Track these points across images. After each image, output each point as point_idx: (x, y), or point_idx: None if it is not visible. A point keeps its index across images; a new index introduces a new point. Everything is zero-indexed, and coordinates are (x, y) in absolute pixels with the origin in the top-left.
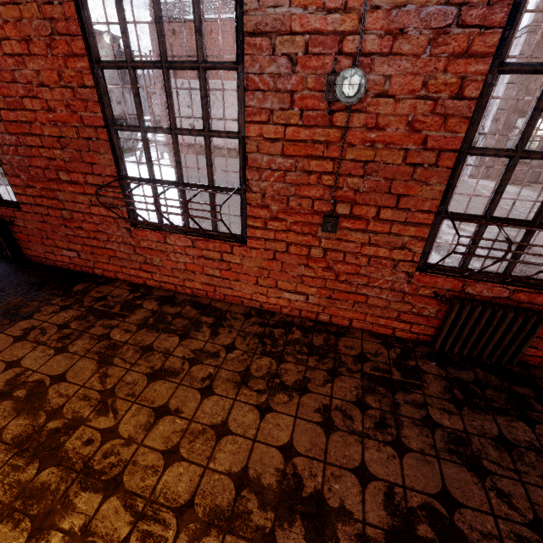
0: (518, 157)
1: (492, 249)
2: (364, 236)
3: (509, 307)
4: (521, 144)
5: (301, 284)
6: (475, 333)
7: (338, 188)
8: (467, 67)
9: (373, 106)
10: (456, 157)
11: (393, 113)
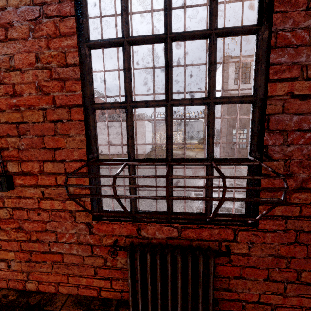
0: (130, 106)
1: (97, 185)
2: (38, 191)
3: (178, 248)
4: (127, 96)
5: (0, 250)
6: (158, 286)
7: (4, 149)
8: (63, 44)
9: (9, 78)
10: (85, 111)
11: (25, 82)
